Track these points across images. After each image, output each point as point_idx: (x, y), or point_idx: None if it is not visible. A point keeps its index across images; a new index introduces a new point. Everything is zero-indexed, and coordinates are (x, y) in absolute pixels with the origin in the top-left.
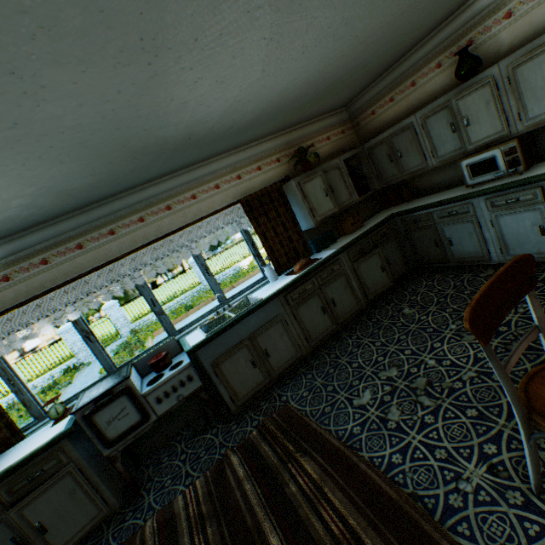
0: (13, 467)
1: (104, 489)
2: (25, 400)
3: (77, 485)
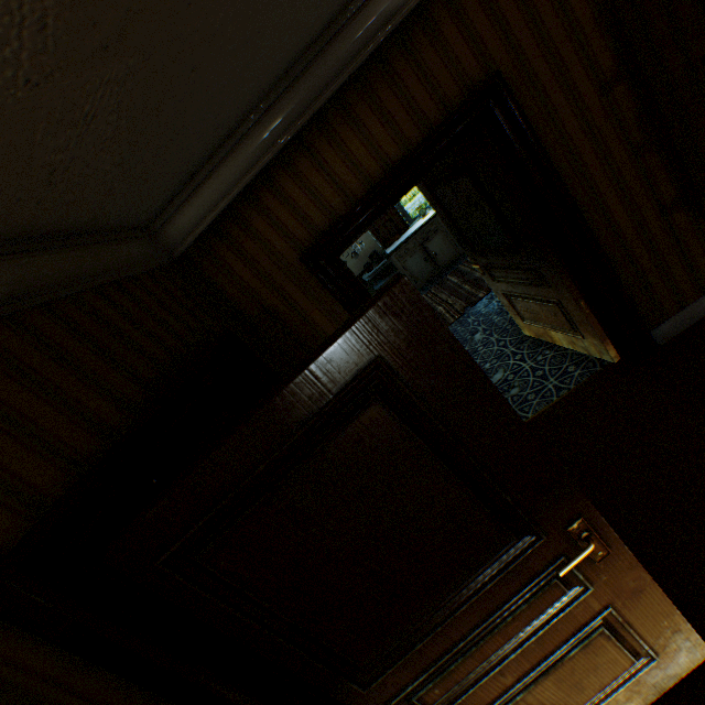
0: (420, 227)
1: (455, 242)
2: (403, 213)
3: (444, 239)
